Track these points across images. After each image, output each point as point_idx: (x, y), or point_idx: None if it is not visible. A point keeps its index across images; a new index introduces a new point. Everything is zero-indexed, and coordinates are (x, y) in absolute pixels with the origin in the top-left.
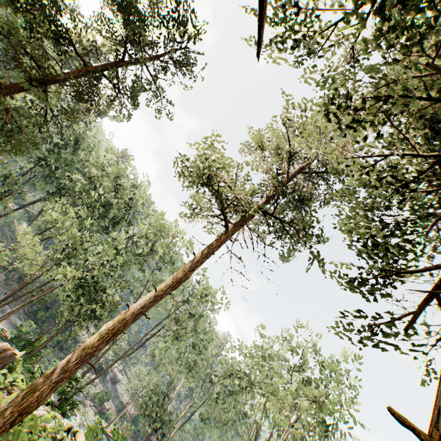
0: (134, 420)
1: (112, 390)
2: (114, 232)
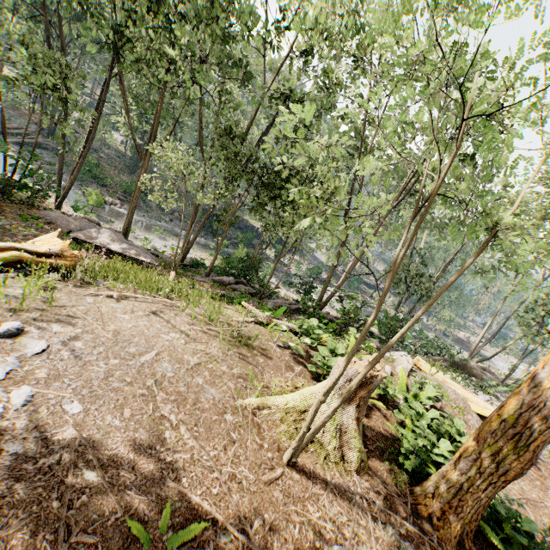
0: None
1: (313, 259)
2: None
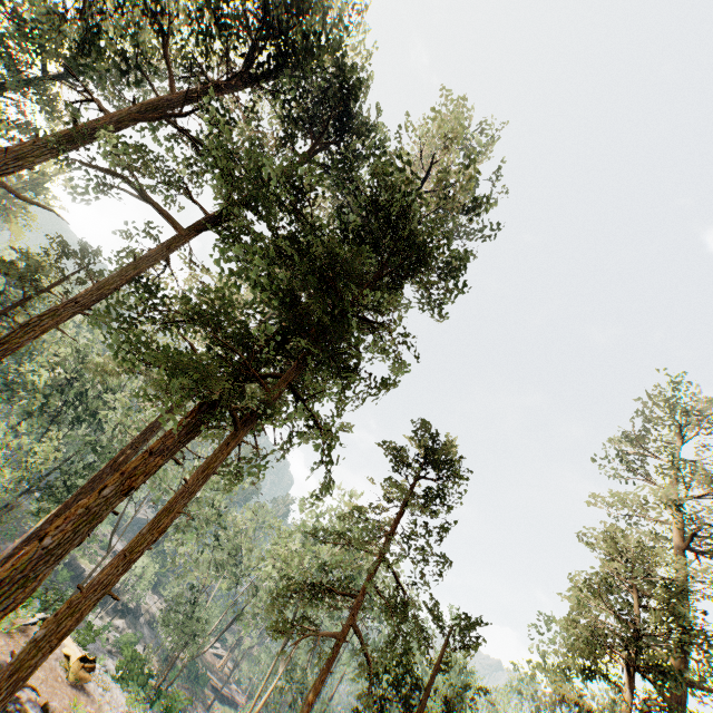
0: (190, 669)
1: (152, 636)
2: (52, 433)
